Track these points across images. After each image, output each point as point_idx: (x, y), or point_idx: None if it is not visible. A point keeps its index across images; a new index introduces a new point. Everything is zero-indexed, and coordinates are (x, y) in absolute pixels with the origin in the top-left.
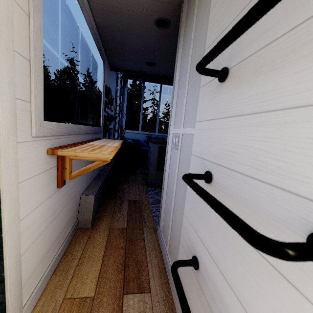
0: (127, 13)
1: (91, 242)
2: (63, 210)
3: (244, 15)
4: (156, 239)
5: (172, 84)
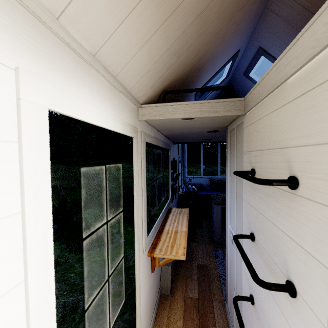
0: (186, 132)
1: (172, 309)
2: (154, 285)
3: (244, 261)
4: (224, 315)
5: None
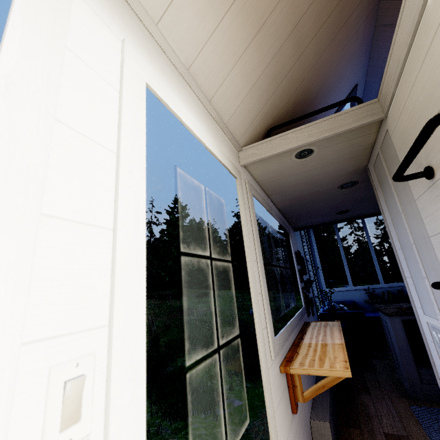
0: (307, 193)
1: None
2: None
3: None
4: None
5: None
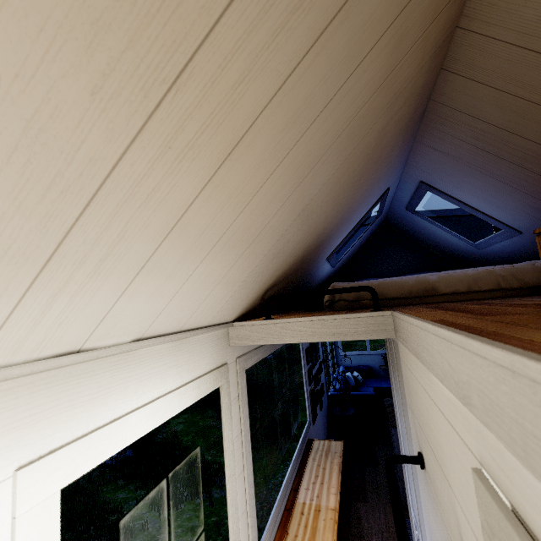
0: None
1: None
2: None
3: None
4: None
5: None
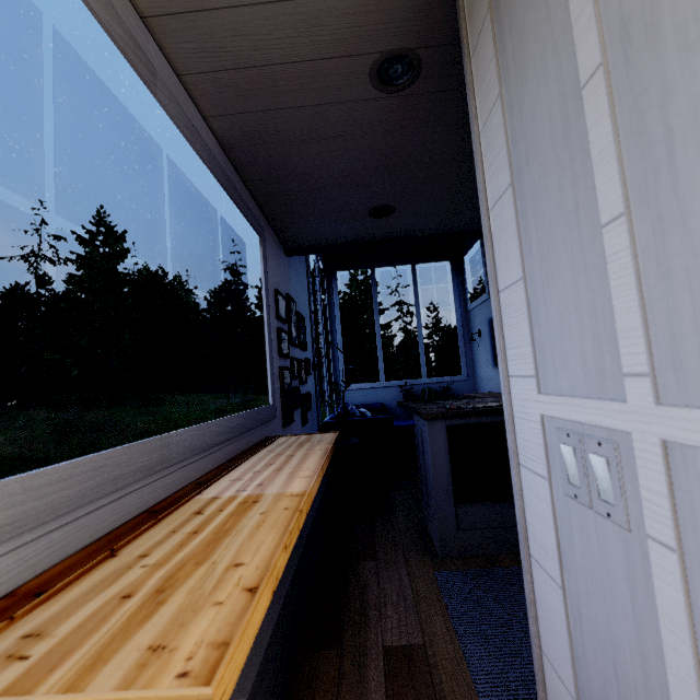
0: (288, 75)
1: None
2: None
3: None
4: None
5: (439, 258)
